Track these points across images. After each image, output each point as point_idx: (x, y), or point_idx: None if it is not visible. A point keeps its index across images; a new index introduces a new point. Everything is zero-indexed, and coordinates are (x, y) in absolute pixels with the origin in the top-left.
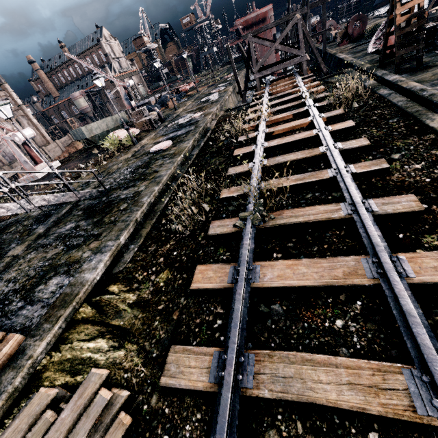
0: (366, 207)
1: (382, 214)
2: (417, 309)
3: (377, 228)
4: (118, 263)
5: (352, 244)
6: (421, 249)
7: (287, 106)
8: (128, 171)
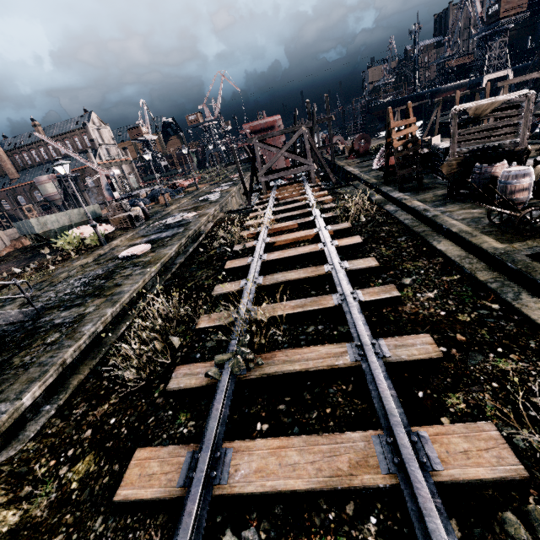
0: (376, 350)
1: (396, 361)
2: (452, 537)
3: (390, 383)
4: (12, 441)
5: (362, 407)
6: (446, 416)
7: (293, 214)
8: (80, 282)
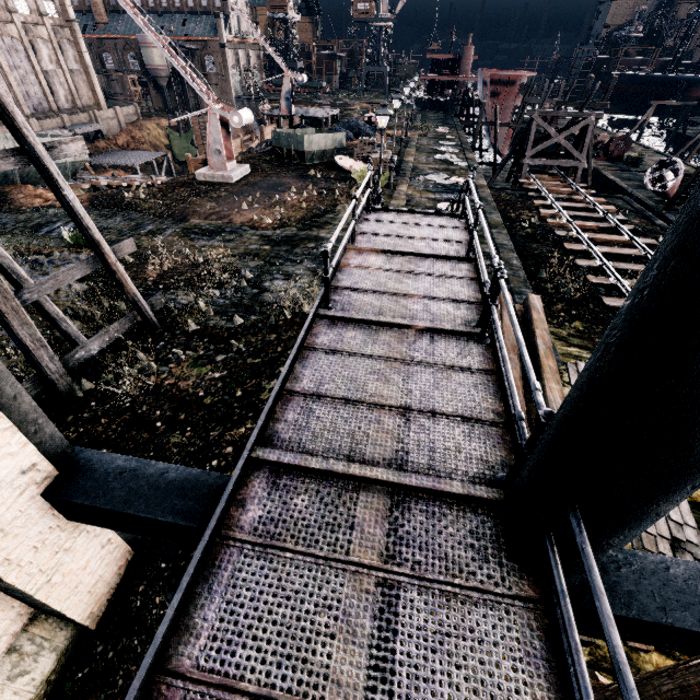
0: None
1: None
2: None
3: None
4: None
5: None
6: None
7: (587, 215)
8: None
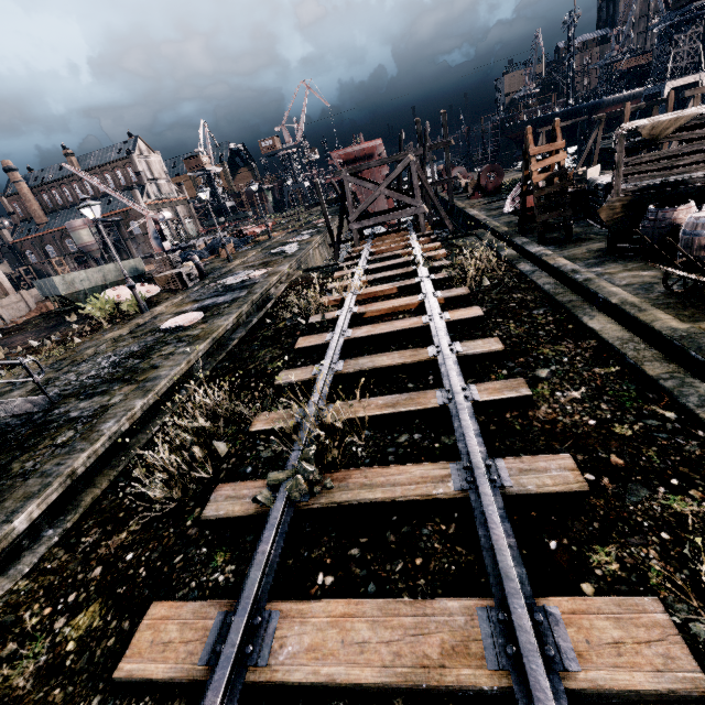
0: (492, 476)
1: (520, 494)
2: None
3: (509, 527)
4: None
5: (466, 560)
6: (589, 582)
7: (392, 274)
8: (109, 361)
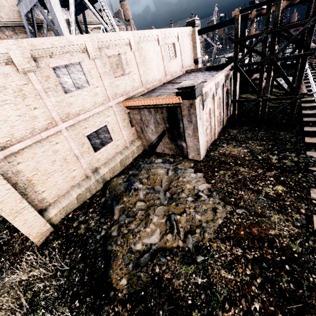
0: None
1: None
2: None
3: None
4: None
5: None
6: None
7: (314, 57)
8: None
